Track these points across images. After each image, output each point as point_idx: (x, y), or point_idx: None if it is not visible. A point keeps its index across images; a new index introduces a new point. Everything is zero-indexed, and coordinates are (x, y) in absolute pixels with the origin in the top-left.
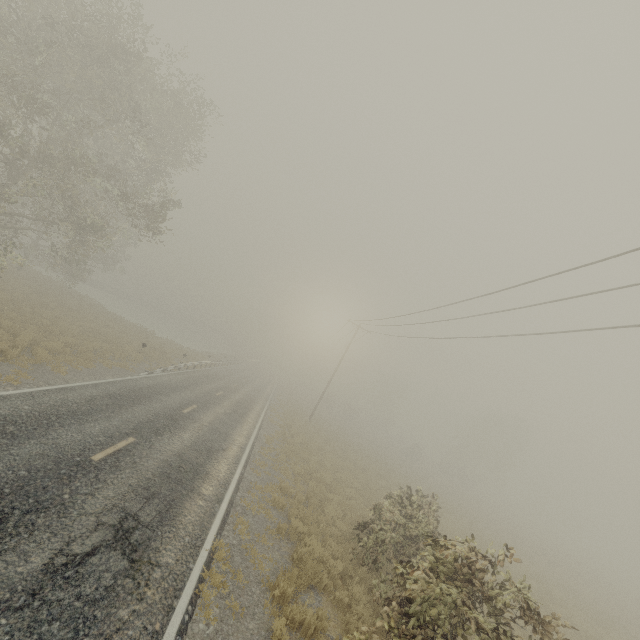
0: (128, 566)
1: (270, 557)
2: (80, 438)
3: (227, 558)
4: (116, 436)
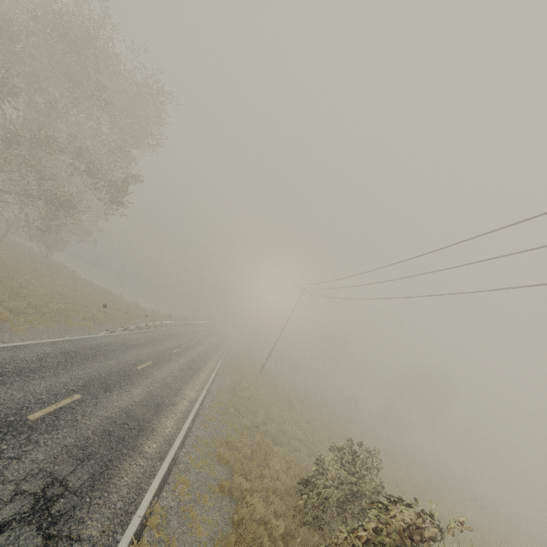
0: (41, 544)
1: (209, 520)
2: (20, 396)
3: (162, 524)
4: (61, 393)
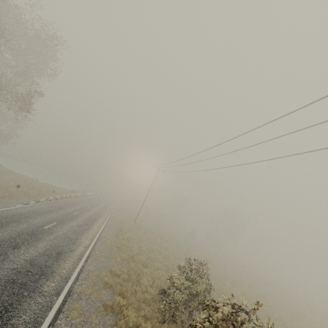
0: None
1: None
2: None
3: None
4: None
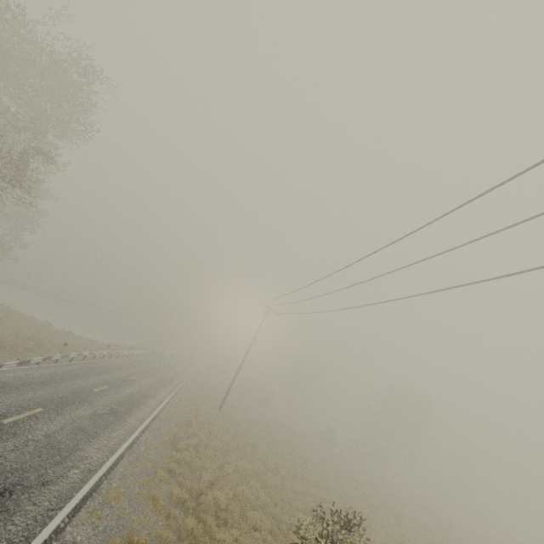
0: None
1: None
2: None
3: None
4: None
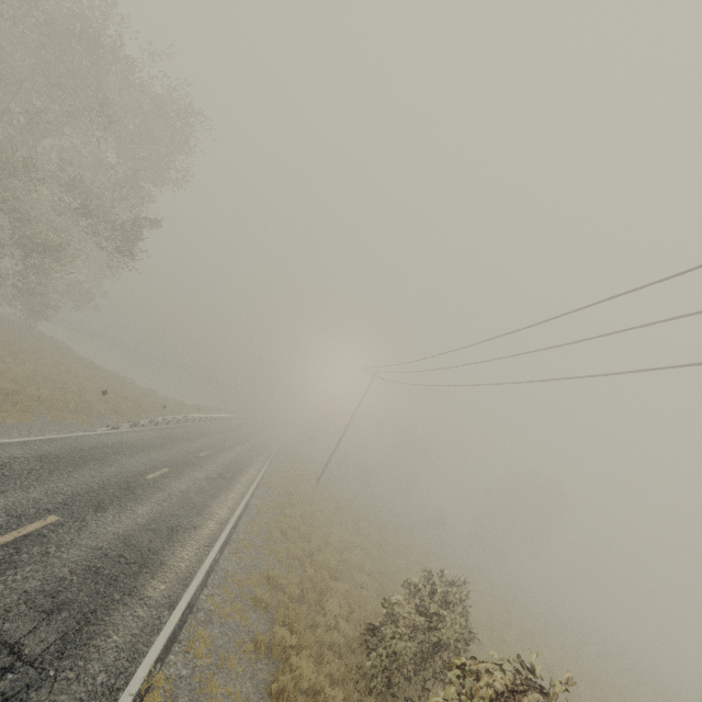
0: None
1: (236, 693)
2: None
3: None
4: (28, 514)
